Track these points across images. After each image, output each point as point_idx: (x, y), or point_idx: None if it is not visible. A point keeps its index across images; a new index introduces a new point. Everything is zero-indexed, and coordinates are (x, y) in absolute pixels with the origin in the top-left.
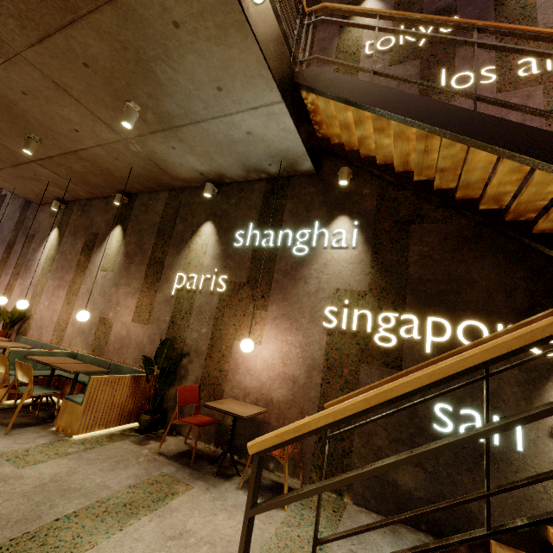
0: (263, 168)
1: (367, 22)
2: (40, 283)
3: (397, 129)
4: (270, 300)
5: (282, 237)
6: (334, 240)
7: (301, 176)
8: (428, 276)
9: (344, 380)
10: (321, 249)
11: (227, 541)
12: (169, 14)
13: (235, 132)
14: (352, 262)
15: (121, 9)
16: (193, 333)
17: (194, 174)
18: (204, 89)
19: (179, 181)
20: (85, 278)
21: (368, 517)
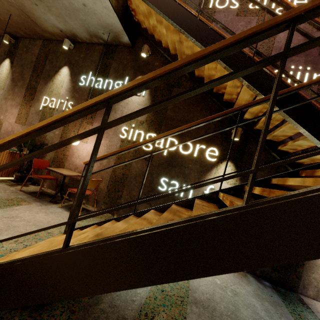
0: (99, 35)
1: None
2: None
3: (165, 22)
4: (95, 119)
5: (107, 83)
6: None
7: (124, 47)
8: (174, 117)
9: (124, 165)
10: None
11: (38, 221)
12: None
13: (75, 2)
14: (140, 104)
15: None
16: (50, 133)
17: (56, 30)
18: None
19: (48, 34)
20: None
21: None
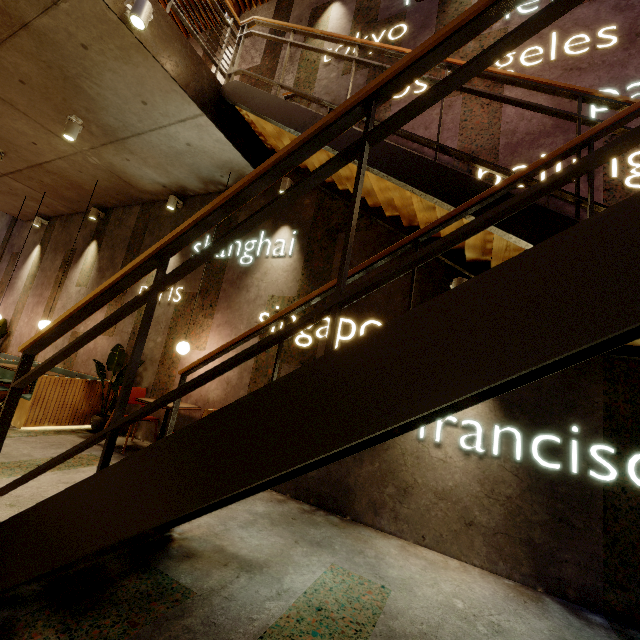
0: (217, 179)
1: (330, 29)
2: (21, 301)
3: None
4: (217, 308)
5: (233, 248)
6: (275, 250)
7: None
8: None
9: (267, 379)
10: (264, 258)
11: None
12: (76, 38)
13: (176, 144)
14: (287, 270)
15: (35, 34)
16: (150, 342)
17: (158, 186)
18: (131, 103)
19: (147, 195)
20: (61, 294)
21: (267, 493)
